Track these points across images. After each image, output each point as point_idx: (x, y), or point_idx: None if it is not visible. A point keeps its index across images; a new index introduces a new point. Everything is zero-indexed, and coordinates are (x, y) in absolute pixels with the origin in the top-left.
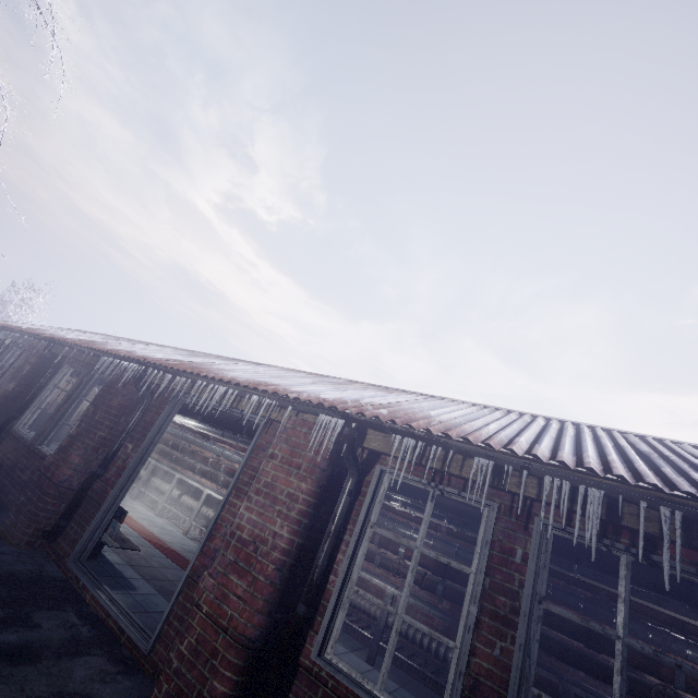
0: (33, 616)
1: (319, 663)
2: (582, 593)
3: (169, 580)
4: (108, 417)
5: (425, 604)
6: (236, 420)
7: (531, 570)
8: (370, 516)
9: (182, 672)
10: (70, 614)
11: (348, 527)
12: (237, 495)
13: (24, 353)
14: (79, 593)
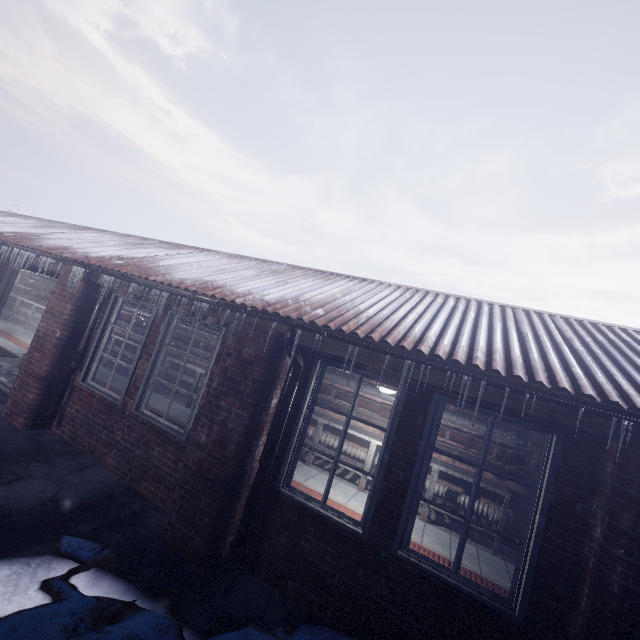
0: None
1: (82, 384)
2: None
3: None
4: None
5: None
6: None
7: (162, 333)
8: (110, 320)
9: (16, 394)
10: None
11: (100, 326)
12: None
13: None
14: None
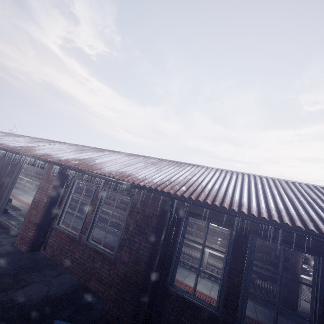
0: None
1: (57, 226)
2: None
3: None
4: None
5: (122, 215)
6: None
7: (99, 199)
8: (71, 192)
9: (22, 233)
10: None
11: (66, 195)
12: None
13: None
14: None
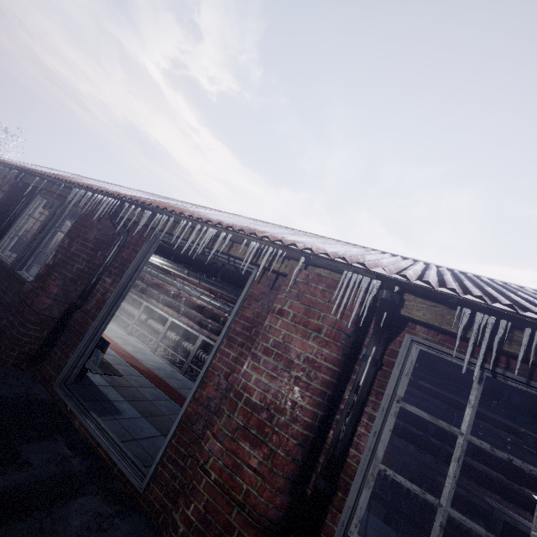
0: (21, 451)
1: None
2: (506, 436)
3: (148, 400)
4: (84, 250)
5: None
6: (209, 263)
7: None
8: (396, 389)
9: None
10: (60, 444)
11: (369, 398)
12: (229, 345)
13: None
14: (67, 418)
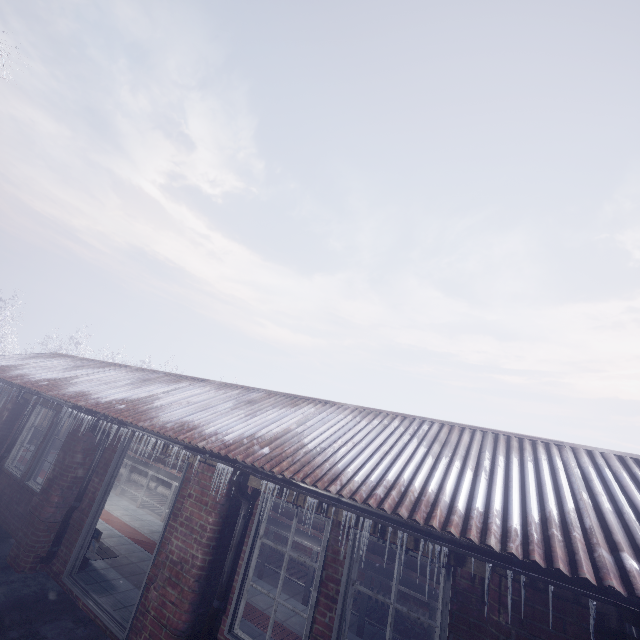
0: (40, 630)
1: (229, 637)
2: None
3: (145, 572)
4: (75, 461)
5: None
6: None
7: (347, 566)
8: (259, 531)
9: None
10: (68, 621)
11: (245, 540)
12: (174, 519)
13: (2, 394)
14: (74, 602)
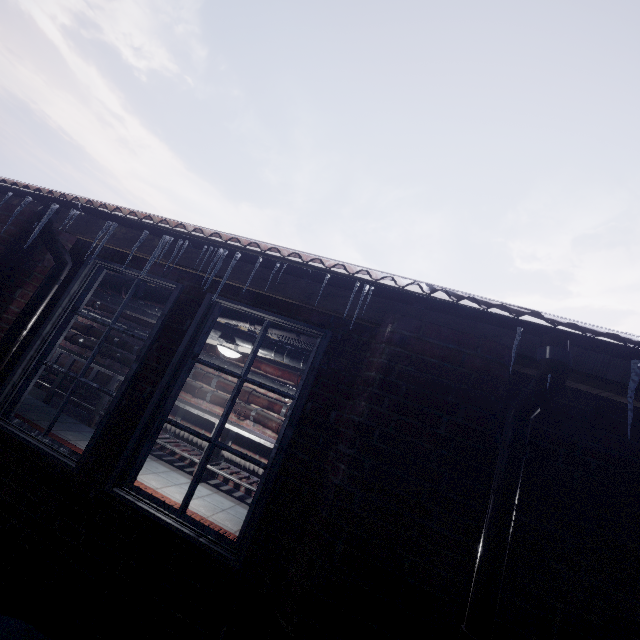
0: None
1: None
2: None
3: None
4: None
5: (61, 348)
6: None
7: None
8: None
9: None
10: None
11: None
12: None
13: None
14: None
